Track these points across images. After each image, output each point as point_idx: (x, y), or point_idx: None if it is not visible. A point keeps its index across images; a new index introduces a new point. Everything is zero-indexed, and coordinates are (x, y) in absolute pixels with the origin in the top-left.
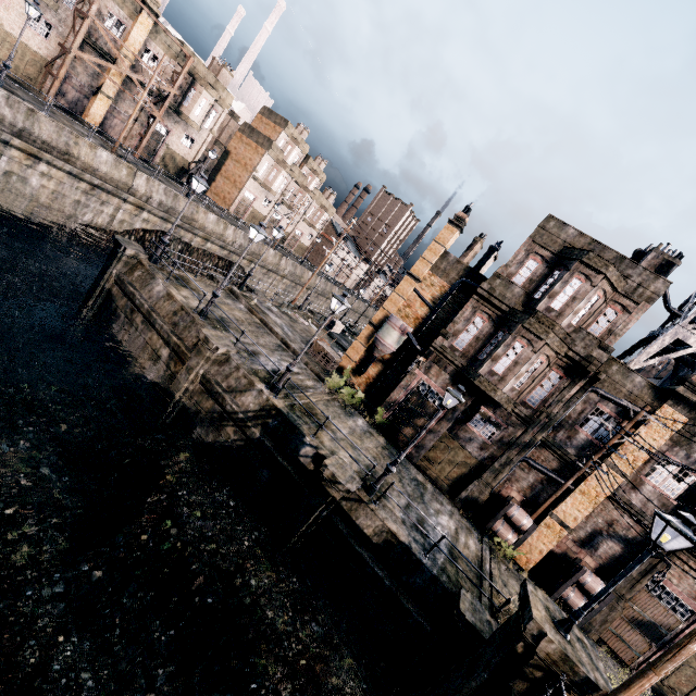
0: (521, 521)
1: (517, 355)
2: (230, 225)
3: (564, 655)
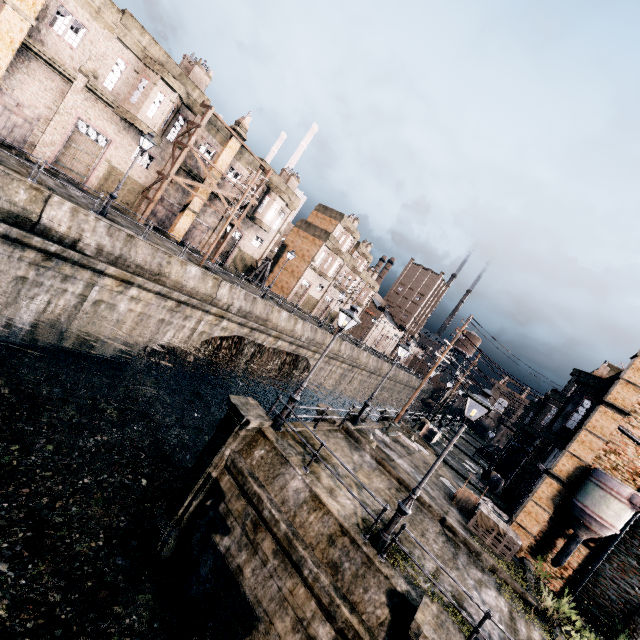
0: None
1: None
2: (299, 319)
3: None
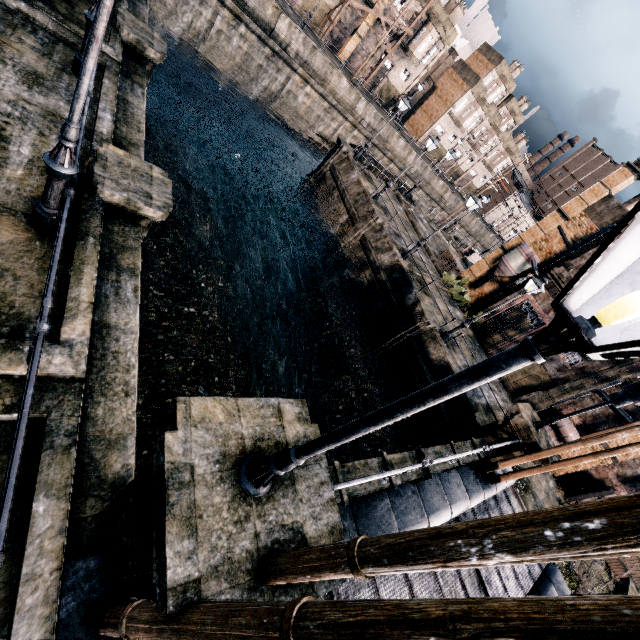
0: (567, 433)
1: None
2: (413, 152)
3: (527, 427)
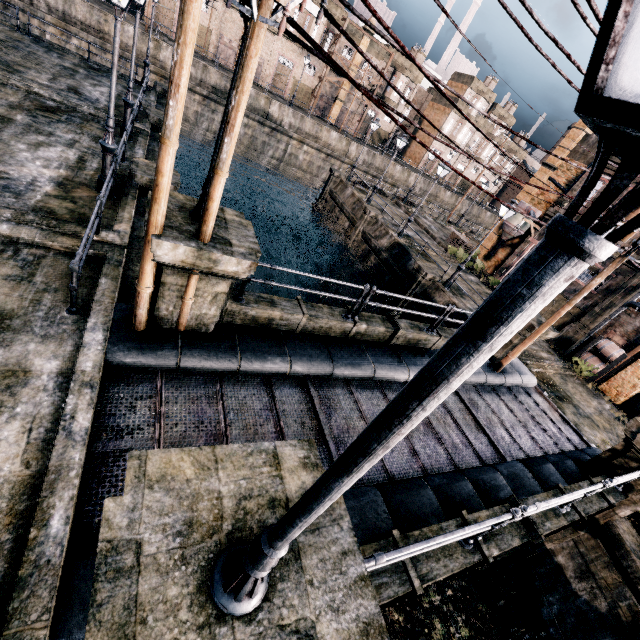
0: (610, 352)
1: None
2: (412, 173)
3: None
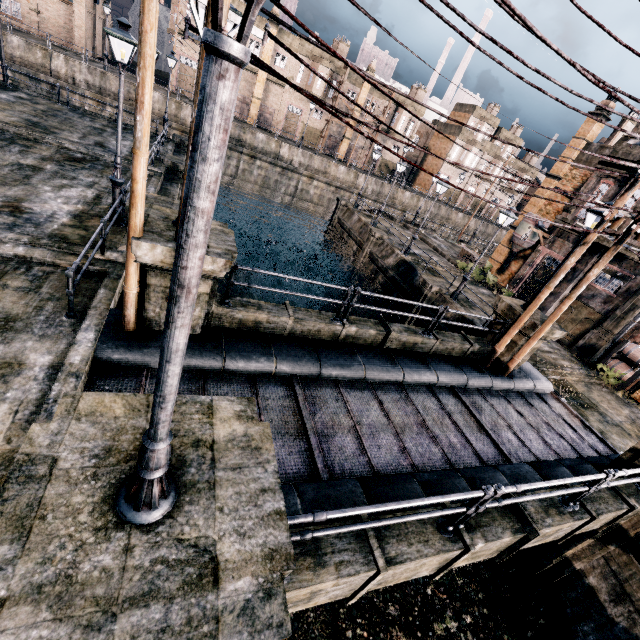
0: (638, 357)
1: (636, 201)
2: (421, 198)
3: (509, 306)
